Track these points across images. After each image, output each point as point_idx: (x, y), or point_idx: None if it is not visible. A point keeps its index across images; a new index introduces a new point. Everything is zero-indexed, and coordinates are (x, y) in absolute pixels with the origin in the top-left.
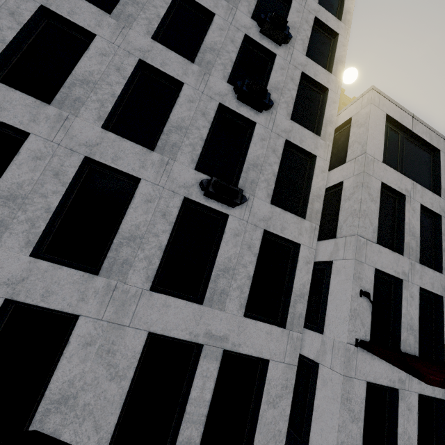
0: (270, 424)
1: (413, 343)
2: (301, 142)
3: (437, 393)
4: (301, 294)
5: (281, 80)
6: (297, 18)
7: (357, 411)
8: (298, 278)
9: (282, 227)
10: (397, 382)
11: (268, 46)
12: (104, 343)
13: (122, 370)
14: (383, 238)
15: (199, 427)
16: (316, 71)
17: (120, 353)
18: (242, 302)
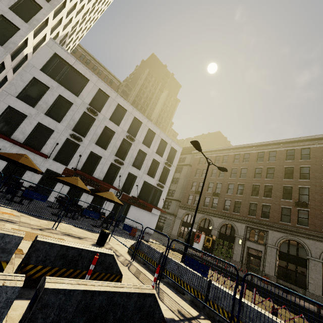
0: None
1: (21, 138)
2: None
3: None
4: None
5: None
6: None
7: None
8: None
9: None
10: (1, 146)
11: None
12: None
13: None
14: (28, 100)
15: None
16: (14, 18)
17: None
18: None
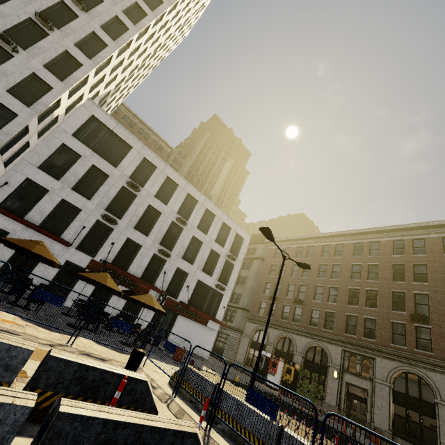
0: None
1: (38, 219)
2: (9, 104)
3: None
4: None
5: (11, 70)
6: (47, 45)
7: None
8: None
9: None
10: (10, 229)
11: (9, 50)
12: None
13: None
14: (53, 171)
15: None
16: (47, 76)
17: None
18: None
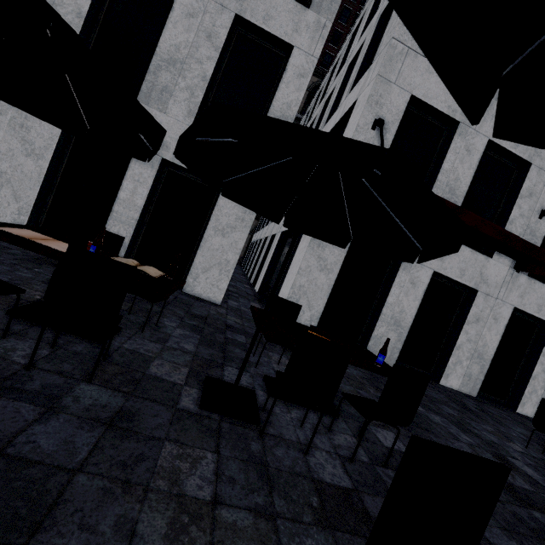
0: (215, 251)
1: None
2: None
3: (467, 280)
4: (282, 117)
5: None
6: None
7: (330, 262)
8: (282, 94)
9: (267, 15)
10: None
11: None
12: (17, 116)
13: (38, 149)
14: None
15: (128, 229)
16: None
17: (36, 131)
18: (191, 108)
